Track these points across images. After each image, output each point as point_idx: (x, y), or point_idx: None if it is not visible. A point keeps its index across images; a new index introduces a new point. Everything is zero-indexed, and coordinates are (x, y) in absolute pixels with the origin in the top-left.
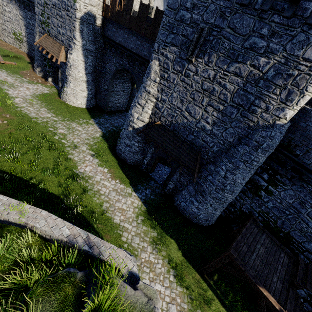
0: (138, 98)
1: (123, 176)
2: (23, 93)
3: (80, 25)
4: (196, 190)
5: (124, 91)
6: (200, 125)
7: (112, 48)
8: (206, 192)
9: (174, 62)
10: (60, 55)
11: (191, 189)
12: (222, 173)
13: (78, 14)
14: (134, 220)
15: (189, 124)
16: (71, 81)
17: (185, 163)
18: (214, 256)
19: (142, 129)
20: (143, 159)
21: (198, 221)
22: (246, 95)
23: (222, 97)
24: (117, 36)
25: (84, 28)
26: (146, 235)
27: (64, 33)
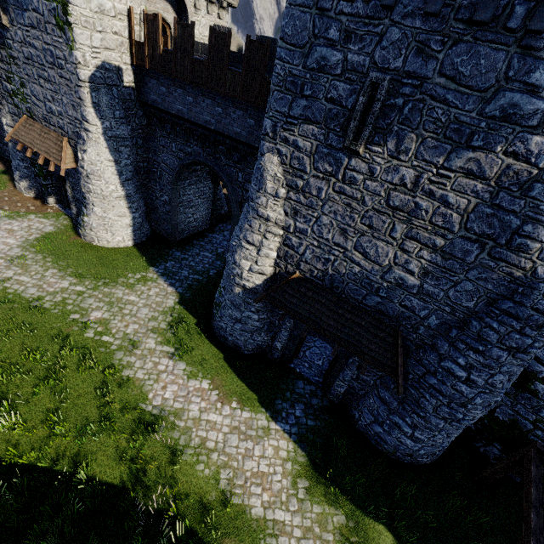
0: (244, 232)
1: (242, 388)
2: (2, 245)
3: (92, 92)
4: (401, 401)
5: (200, 197)
6: (393, 277)
7: (164, 123)
8: (428, 409)
9: (315, 156)
10: (62, 157)
11: (388, 397)
12: (460, 374)
13: (84, 73)
14: (290, 494)
15: (366, 274)
16: (95, 202)
17: (370, 354)
18: (469, 538)
19: (264, 293)
20: (272, 340)
21: (414, 459)
22: (499, 215)
23: (440, 221)
24: (171, 101)
25: (101, 97)
26: (324, 528)
27: (61, 113)
